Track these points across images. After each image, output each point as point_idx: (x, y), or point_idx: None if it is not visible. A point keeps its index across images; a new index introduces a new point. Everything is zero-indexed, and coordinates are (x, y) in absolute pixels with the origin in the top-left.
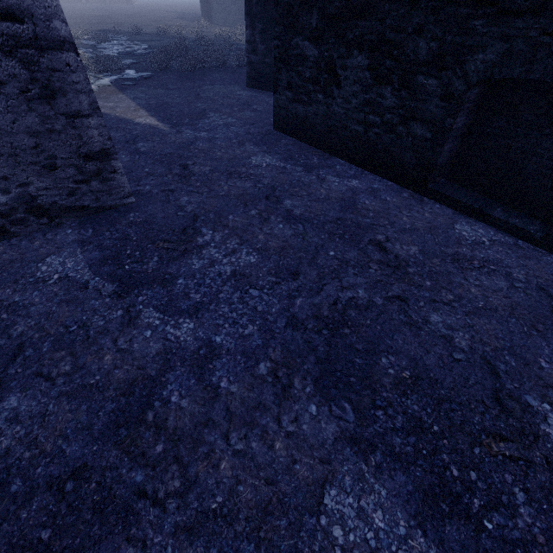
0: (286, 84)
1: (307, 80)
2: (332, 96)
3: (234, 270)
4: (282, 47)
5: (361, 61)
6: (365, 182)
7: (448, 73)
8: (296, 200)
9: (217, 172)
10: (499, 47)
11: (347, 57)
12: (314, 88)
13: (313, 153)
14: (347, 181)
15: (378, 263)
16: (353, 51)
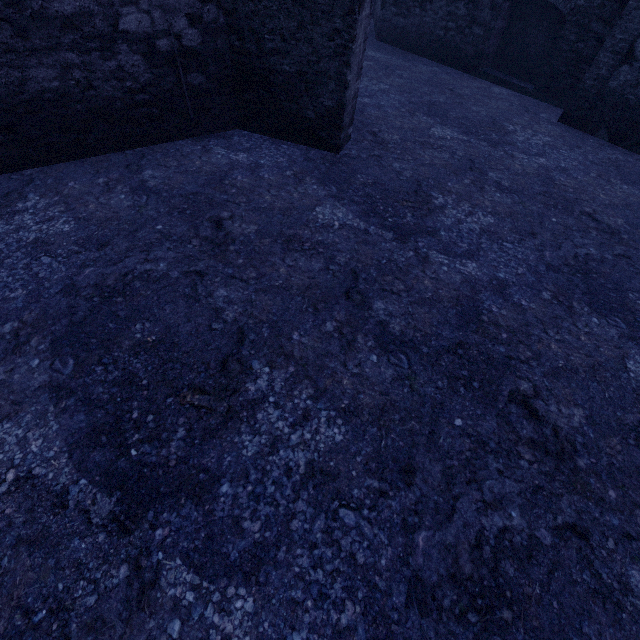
0: (392, 1)
1: None
2: (426, 10)
3: (380, 89)
4: None
5: None
6: (442, 69)
7: None
8: (403, 72)
9: None
10: None
11: None
12: (413, 4)
13: (407, 54)
14: (431, 68)
15: (449, 94)
16: None
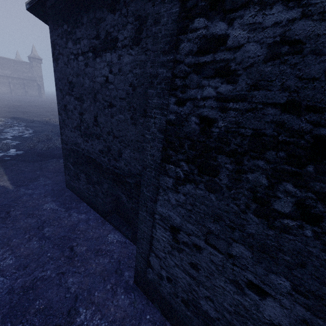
0: (67, 174)
1: (72, 175)
2: (79, 182)
3: None
4: (65, 163)
5: (84, 176)
6: (87, 215)
7: (101, 186)
8: (51, 228)
9: (23, 214)
10: (107, 184)
11: (80, 173)
12: (74, 178)
13: (75, 200)
14: (80, 215)
15: (65, 257)
16: (81, 172)
